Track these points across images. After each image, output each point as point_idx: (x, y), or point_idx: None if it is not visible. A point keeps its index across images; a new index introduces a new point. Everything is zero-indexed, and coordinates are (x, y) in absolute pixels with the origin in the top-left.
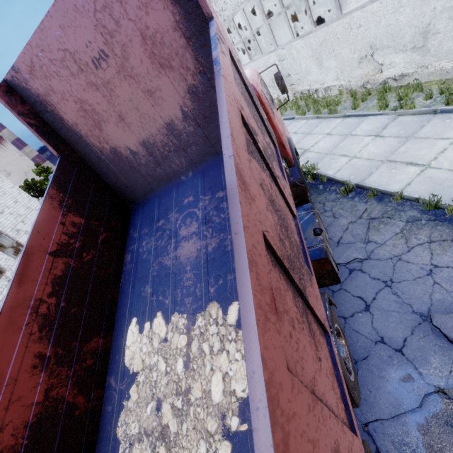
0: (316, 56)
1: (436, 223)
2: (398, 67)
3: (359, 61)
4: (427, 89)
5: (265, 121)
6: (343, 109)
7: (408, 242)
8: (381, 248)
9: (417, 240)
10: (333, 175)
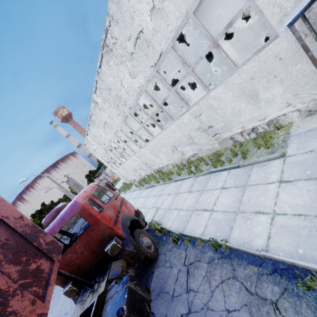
0: (153, 153)
1: (222, 260)
2: (190, 151)
3: (173, 152)
4: (206, 159)
5: (44, 246)
6: (175, 176)
7: (210, 285)
8: (196, 296)
9: (215, 281)
10: (170, 226)
